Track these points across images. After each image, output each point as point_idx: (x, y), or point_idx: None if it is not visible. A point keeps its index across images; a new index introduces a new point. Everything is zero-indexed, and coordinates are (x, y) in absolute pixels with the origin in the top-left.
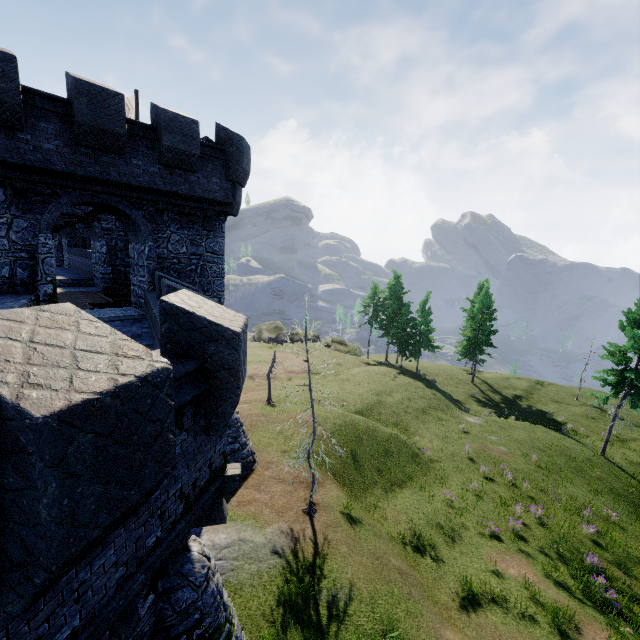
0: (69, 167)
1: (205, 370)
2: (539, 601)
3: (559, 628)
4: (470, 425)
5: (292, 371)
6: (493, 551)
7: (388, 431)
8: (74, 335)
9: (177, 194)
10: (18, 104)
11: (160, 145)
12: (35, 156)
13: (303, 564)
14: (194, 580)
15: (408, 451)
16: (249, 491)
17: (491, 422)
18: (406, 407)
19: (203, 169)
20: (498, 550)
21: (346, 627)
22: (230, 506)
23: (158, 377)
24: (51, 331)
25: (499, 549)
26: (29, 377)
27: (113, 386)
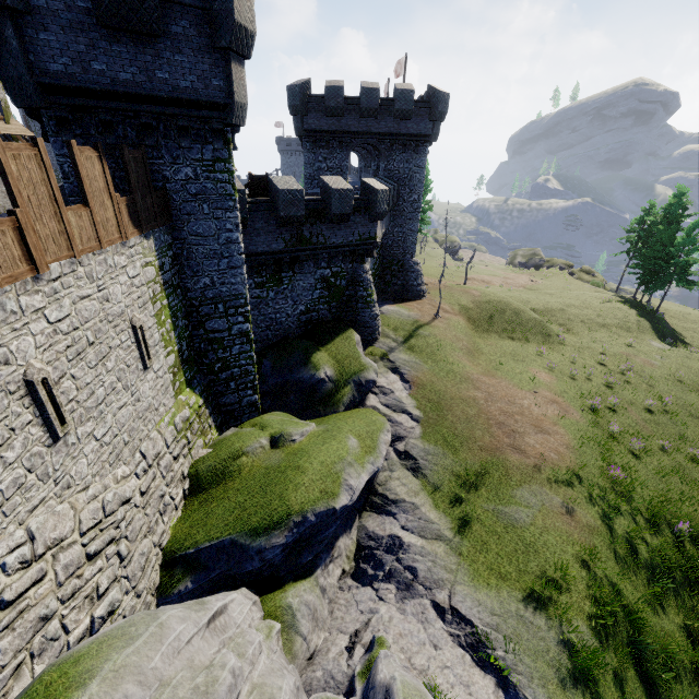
0: (357, 129)
1: (369, 201)
2: (534, 380)
3: (530, 385)
4: (646, 346)
5: (510, 284)
6: (538, 369)
7: (536, 316)
8: (339, 182)
9: (400, 134)
10: (343, 107)
11: (394, 109)
12: (346, 127)
13: (418, 323)
14: (363, 270)
15: (542, 331)
16: (413, 303)
17: (681, 352)
18: (586, 319)
19: (416, 117)
20: (542, 370)
21: (421, 339)
22: (401, 304)
23: (350, 190)
24: (336, 180)
25: (543, 371)
26: (333, 185)
27: (342, 188)
